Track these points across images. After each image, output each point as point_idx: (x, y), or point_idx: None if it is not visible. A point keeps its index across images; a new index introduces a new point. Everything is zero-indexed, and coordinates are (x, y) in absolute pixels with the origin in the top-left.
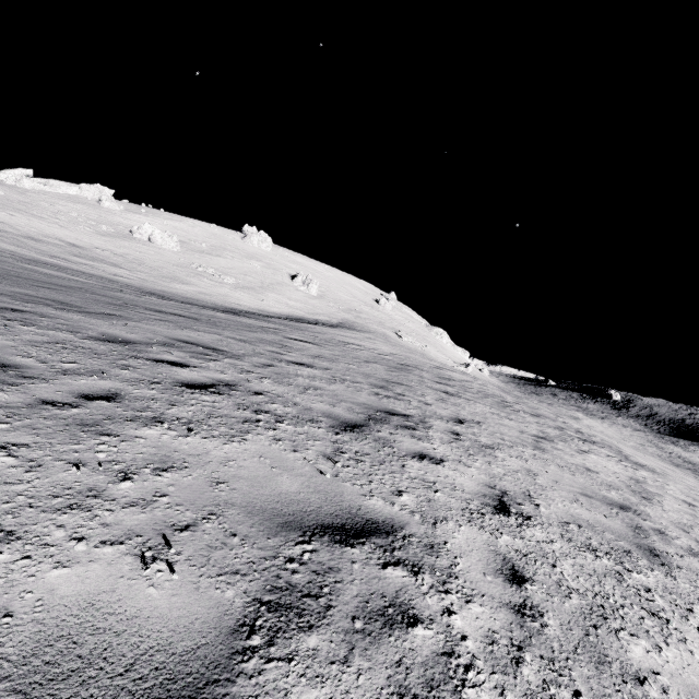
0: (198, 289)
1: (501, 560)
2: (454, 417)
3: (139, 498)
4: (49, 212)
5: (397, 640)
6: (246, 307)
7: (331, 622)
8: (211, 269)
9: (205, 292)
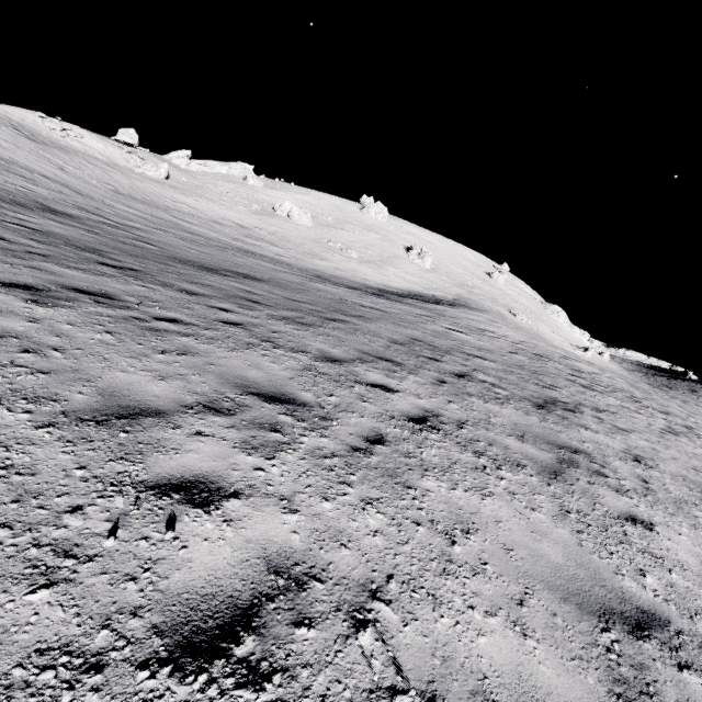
0: (333, 265)
1: (637, 475)
2: (595, 407)
3: (500, 425)
4: (216, 194)
5: (603, 478)
6: (373, 282)
7: (581, 469)
8: (339, 244)
9: (339, 267)
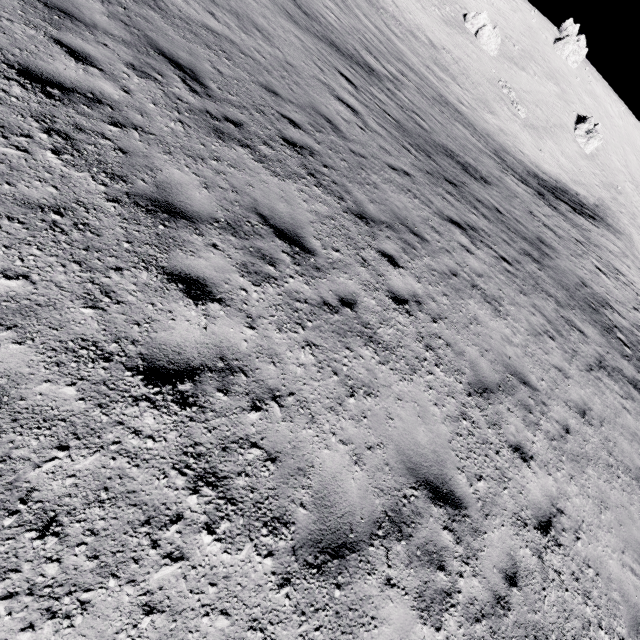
0: (499, 124)
1: None
2: None
3: (627, 375)
4: None
5: None
6: (527, 159)
7: None
8: (513, 93)
9: (503, 128)
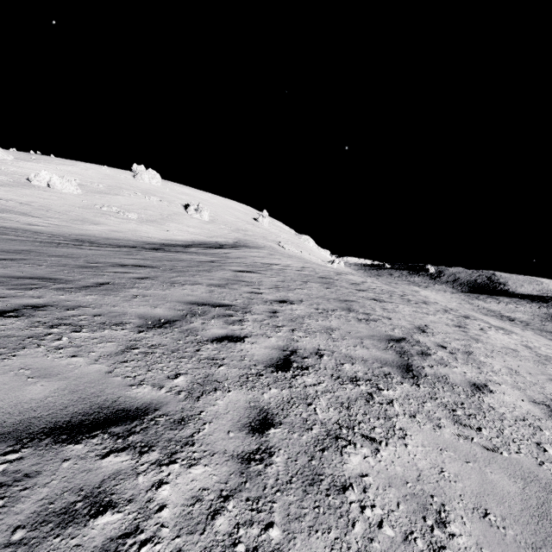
0: (109, 228)
1: None
2: (415, 327)
3: None
4: None
5: None
6: (156, 239)
7: None
8: (114, 207)
9: (116, 229)
